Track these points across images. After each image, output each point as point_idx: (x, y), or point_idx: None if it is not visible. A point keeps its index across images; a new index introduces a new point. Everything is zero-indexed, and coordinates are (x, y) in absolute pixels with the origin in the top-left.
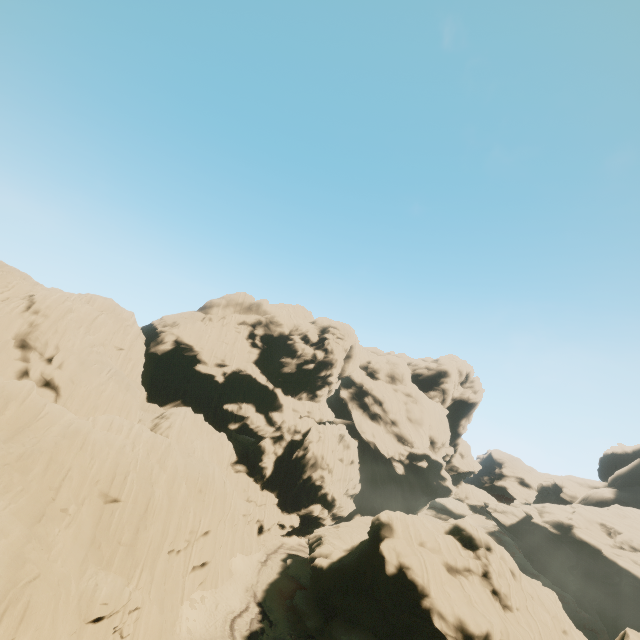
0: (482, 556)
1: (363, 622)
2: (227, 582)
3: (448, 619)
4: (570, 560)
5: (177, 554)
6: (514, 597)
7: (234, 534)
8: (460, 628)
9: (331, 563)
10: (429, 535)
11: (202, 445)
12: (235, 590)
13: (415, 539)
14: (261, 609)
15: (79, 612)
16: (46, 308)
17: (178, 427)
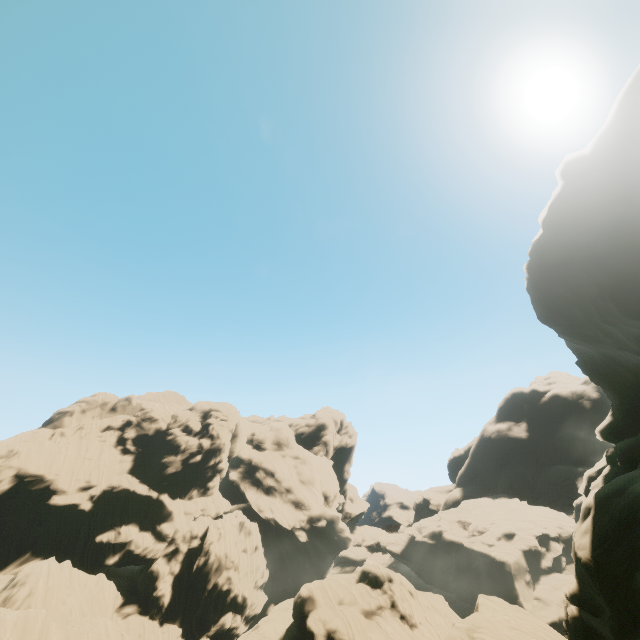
0: (387, 589)
1: None
2: None
3: None
4: (447, 562)
5: None
6: (416, 614)
7: None
8: None
9: None
10: (345, 591)
11: (78, 600)
12: None
13: (335, 600)
14: None
15: None
16: None
17: (43, 590)
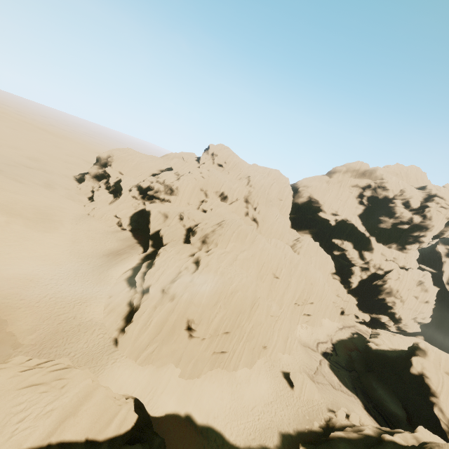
0: None
1: (388, 384)
2: (318, 327)
3: (446, 415)
4: None
5: (298, 306)
6: None
7: (326, 309)
8: None
9: (377, 349)
10: None
11: (316, 260)
12: (322, 332)
13: (443, 368)
14: (333, 346)
15: (267, 310)
16: (254, 184)
17: (304, 249)
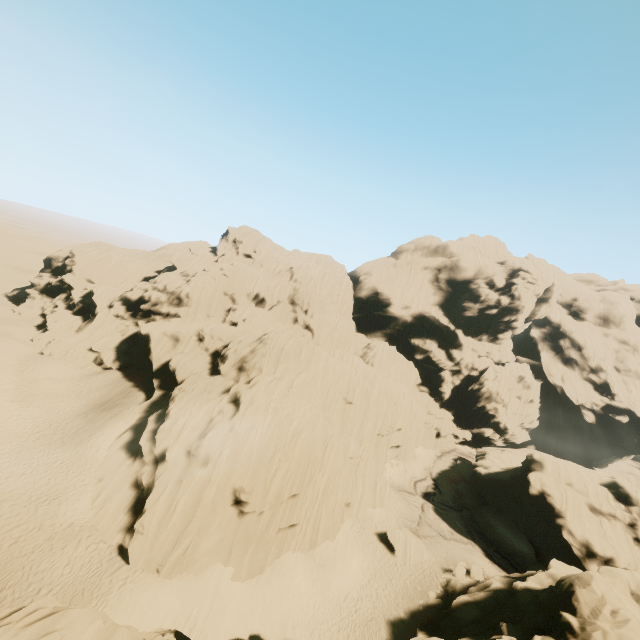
0: (634, 512)
1: (507, 515)
2: (412, 460)
3: (576, 537)
4: None
5: (382, 437)
6: None
7: (418, 433)
8: (585, 546)
9: (488, 473)
10: (579, 481)
11: (395, 371)
12: (417, 466)
13: (563, 479)
14: (434, 483)
15: (343, 451)
16: (300, 278)
17: (379, 357)
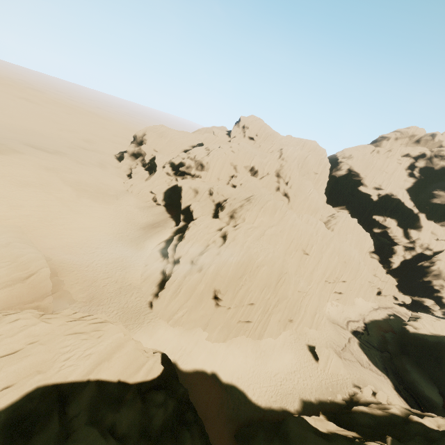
0: None
1: (425, 368)
2: (350, 306)
3: None
4: None
5: (328, 283)
6: None
7: (360, 288)
8: None
9: (416, 332)
10: None
11: (352, 238)
12: (354, 311)
13: None
14: (365, 326)
15: (294, 286)
16: (286, 157)
17: (339, 225)
